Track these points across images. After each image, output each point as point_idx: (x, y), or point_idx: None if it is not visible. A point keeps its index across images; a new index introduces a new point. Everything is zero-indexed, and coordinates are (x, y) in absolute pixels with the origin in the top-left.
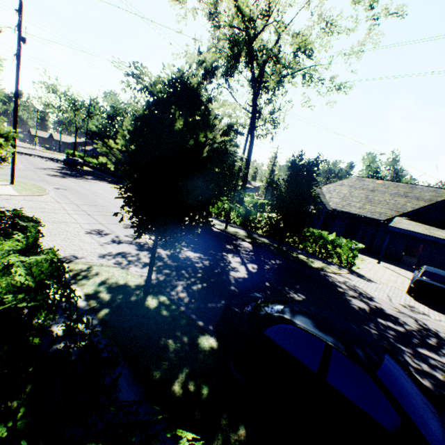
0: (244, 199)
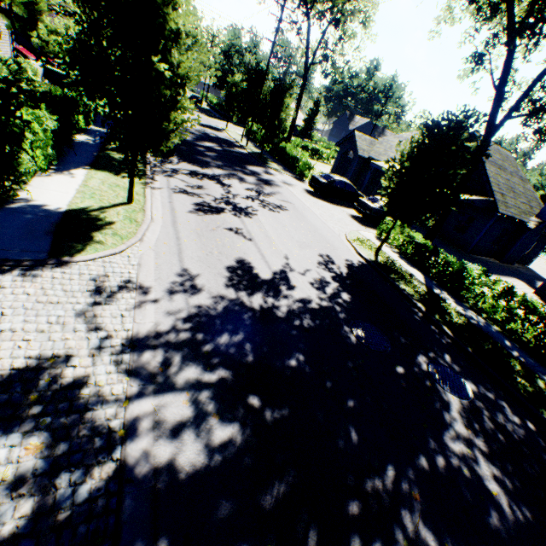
0: (322, 151)
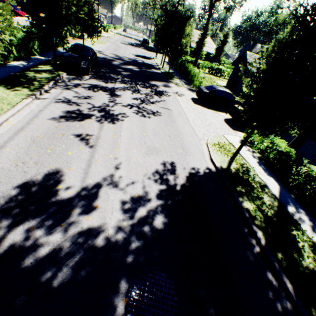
0: (223, 70)
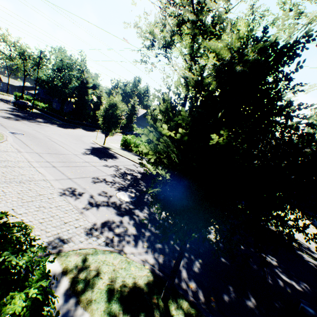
0: None
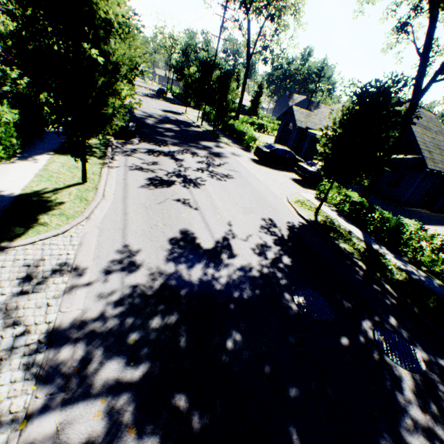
0: (266, 125)
